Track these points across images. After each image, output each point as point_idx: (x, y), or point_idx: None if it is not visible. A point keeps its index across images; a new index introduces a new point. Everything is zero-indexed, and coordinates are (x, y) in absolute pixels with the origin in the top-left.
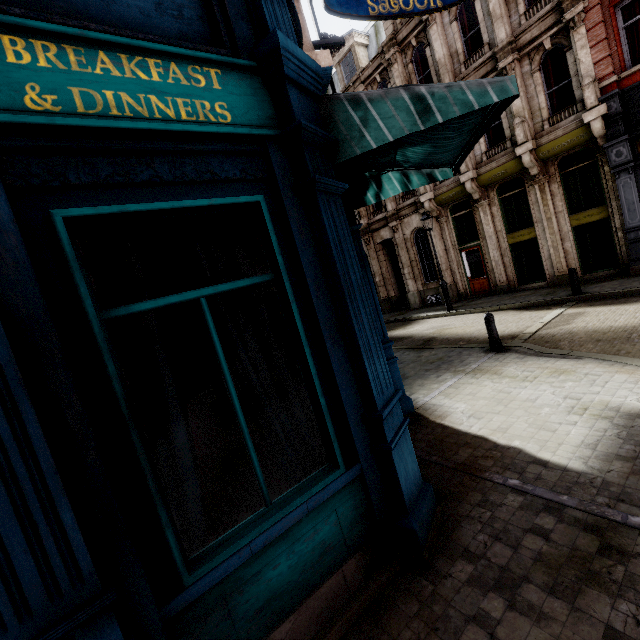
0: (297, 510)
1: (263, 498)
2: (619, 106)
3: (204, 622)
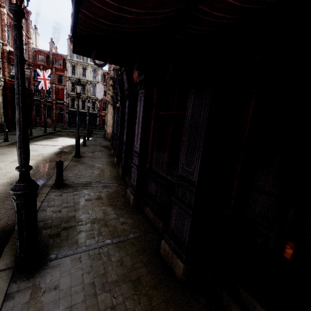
0: None
1: None
2: (113, 83)
3: None
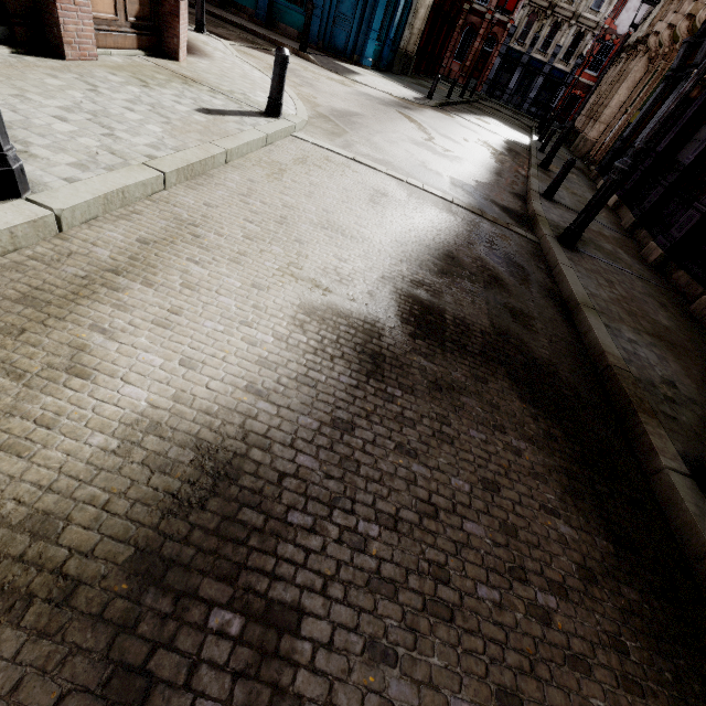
0: (293, 8)
1: (292, 1)
2: None
3: (277, 9)
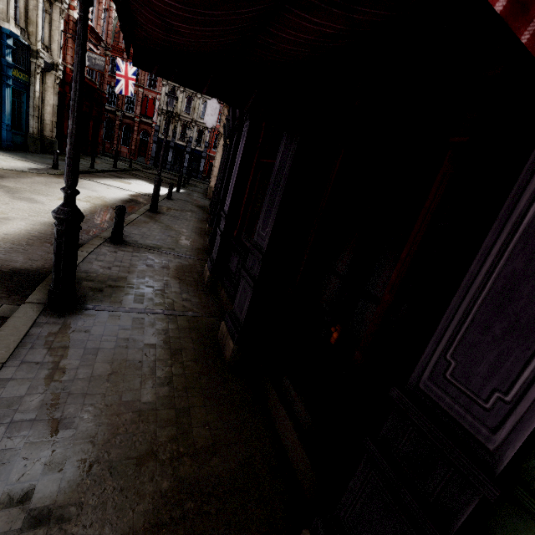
0: None
1: None
2: None
3: None
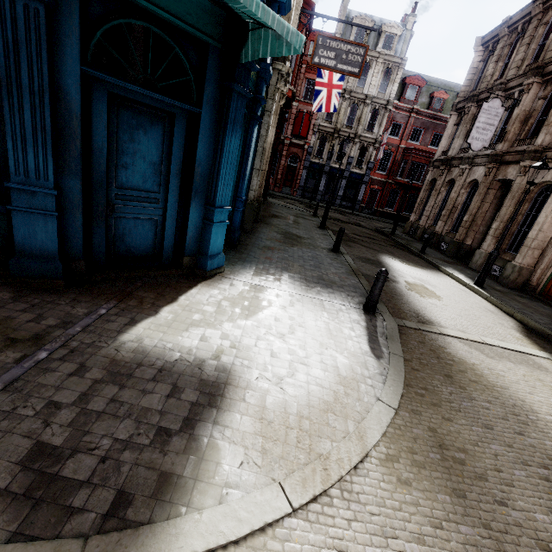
0: None
1: None
2: None
3: None
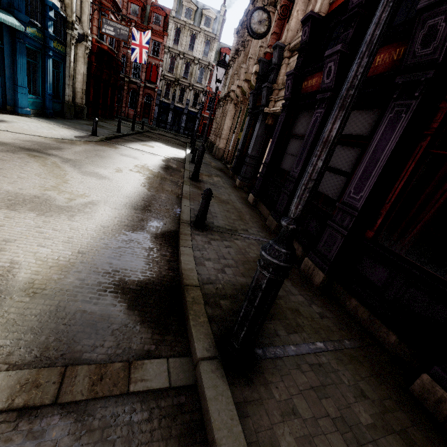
0: None
1: None
2: (260, 70)
3: None
